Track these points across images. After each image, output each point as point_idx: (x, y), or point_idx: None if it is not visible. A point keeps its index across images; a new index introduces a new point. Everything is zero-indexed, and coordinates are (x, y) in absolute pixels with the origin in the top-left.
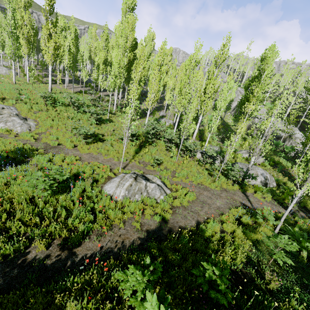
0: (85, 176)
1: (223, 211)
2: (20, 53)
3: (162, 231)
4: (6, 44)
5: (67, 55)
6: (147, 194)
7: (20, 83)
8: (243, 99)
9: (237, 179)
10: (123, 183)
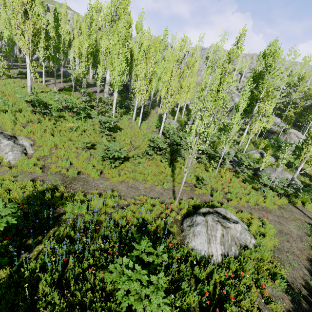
0: (152, 227)
1: (308, 242)
2: None
3: (303, 306)
4: None
5: (43, 41)
6: (238, 241)
7: None
8: (253, 97)
9: (285, 192)
10: (213, 234)
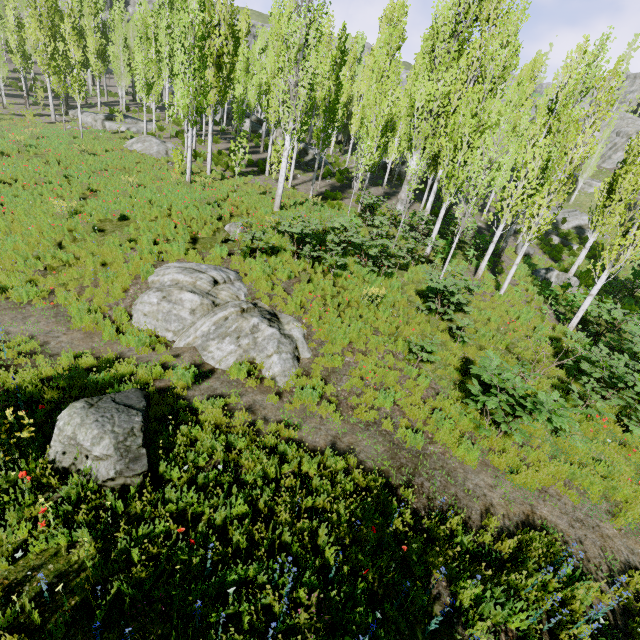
0: None
1: None
2: (208, 102)
3: None
4: (154, 81)
5: (304, 100)
6: None
7: (205, 182)
8: None
9: None
10: None
